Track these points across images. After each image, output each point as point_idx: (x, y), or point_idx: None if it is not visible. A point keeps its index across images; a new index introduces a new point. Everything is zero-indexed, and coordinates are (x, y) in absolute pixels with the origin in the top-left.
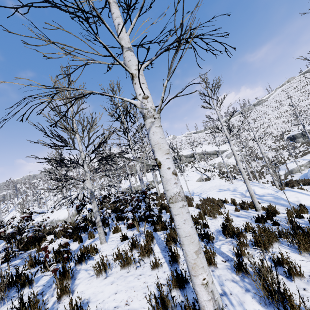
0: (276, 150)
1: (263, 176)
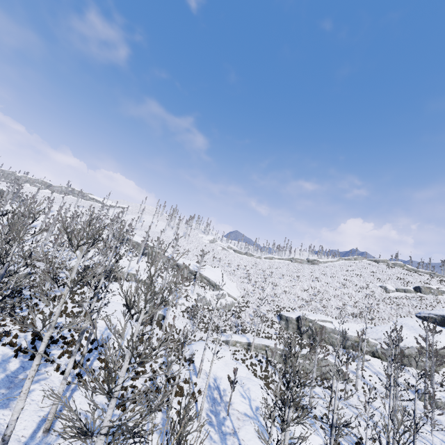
0: (252, 318)
1: (211, 332)
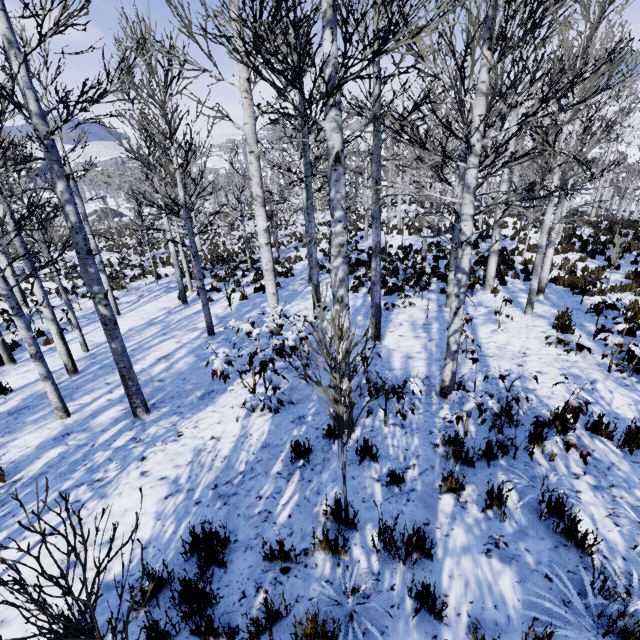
0: None
1: None
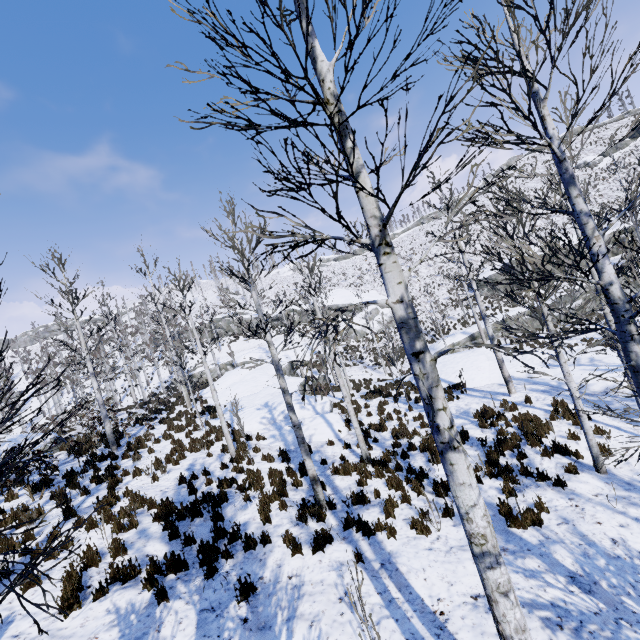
0: (441, 310)
1: (403, 360)
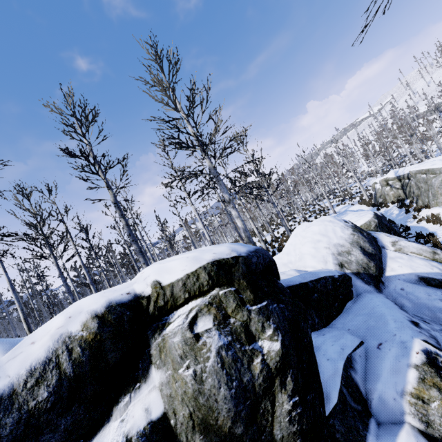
0: None
1: None
